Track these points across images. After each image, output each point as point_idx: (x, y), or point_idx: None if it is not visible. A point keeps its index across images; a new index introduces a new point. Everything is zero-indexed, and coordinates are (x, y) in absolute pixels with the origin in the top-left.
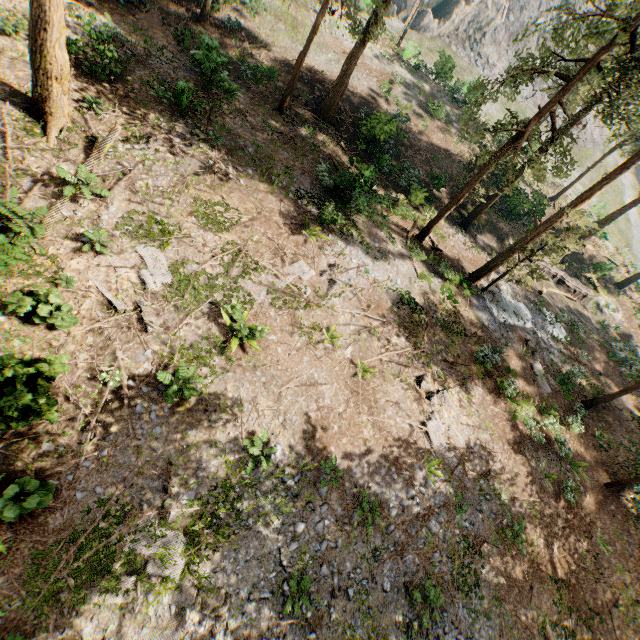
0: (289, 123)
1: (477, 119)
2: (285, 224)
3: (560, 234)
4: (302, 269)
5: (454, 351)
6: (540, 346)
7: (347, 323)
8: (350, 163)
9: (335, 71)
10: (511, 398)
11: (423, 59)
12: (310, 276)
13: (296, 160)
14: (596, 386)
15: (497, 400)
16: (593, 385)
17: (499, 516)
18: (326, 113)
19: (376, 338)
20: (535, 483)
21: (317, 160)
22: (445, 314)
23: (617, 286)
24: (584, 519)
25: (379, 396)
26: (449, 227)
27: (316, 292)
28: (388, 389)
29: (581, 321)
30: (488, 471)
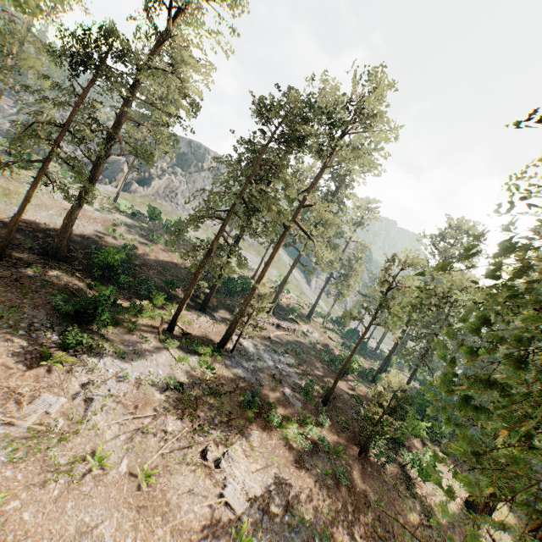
0: (12, 267)
1: (189, 240)
2: (18, 362)
3: (259, 299)
4: (48, 402)
5: (226, 410)
6: (283, 375)
7: (116, 435)
8: (89, 288)
9: (59, 222)
10: (280, 425)
11: (138, 208)
12: (60, 405)
13: (25, 297)
14: (324, 386)
15: (271, 433)
16: (323, 386)
17: (310, 540)
18: (55, 253)
19: (152, 435)
20: (322, 487)
21: (51, 292)
22: (209, 382)
23: (308, 317)
24: (360, 492)
25: (170, 495)
26: (192, 314)
27: (71, 419)
28: (177, 481)
29: (299, 346)
30: (287, 502)
